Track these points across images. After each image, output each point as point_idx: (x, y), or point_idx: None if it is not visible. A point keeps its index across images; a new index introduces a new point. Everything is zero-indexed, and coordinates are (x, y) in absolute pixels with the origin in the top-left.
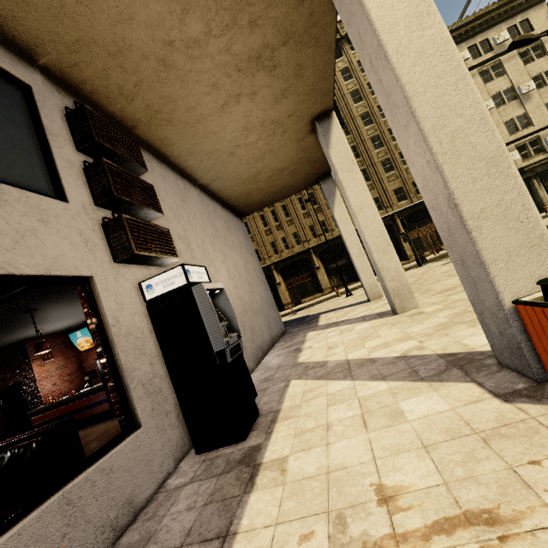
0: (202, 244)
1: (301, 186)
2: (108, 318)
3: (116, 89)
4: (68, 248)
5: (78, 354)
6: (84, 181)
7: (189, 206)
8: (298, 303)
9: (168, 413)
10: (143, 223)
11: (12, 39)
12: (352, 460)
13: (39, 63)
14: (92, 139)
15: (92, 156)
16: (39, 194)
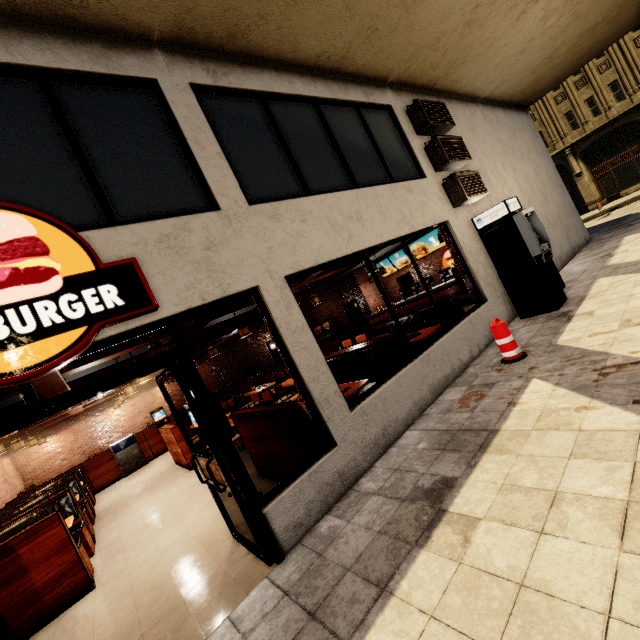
0: (494, 168)
1: (628, 26)
2: (460, 244)
3: (428, 67)
4: (436, 207)
5: (381, 279)
6: (426, 158)
7: (478, 133)
8: (613, 198)
9: (498, 297)
10: (464, 174)
11: (379, 79)
12: None
13: (388, 82)
14: (427, 125)
15: (424, 135)
16: (416, 179)
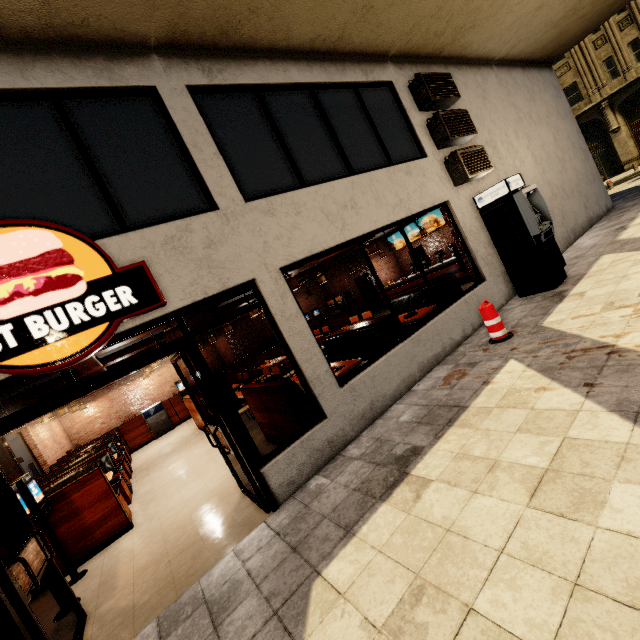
0: (505, 139)
1: None
2: (460, 224)
3: (431, 36)
4: (436, 187)
5: (394, 252)
6: (428, 135)
7: (489, 101)
8: None
9: (498, 276)
10: (467, 151)
11: (379, 54)
12: (632, 287)
13: (389, 56)
14: (429, 101)
15: (426, 110)
16: (416, 159)
